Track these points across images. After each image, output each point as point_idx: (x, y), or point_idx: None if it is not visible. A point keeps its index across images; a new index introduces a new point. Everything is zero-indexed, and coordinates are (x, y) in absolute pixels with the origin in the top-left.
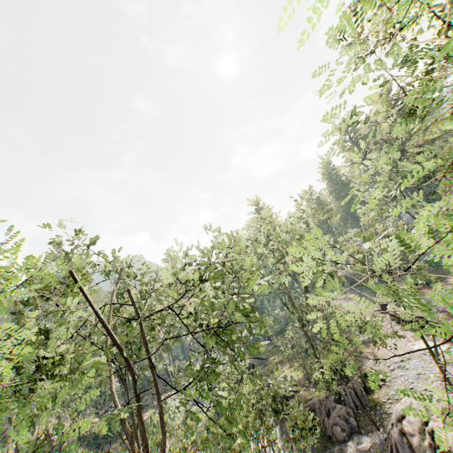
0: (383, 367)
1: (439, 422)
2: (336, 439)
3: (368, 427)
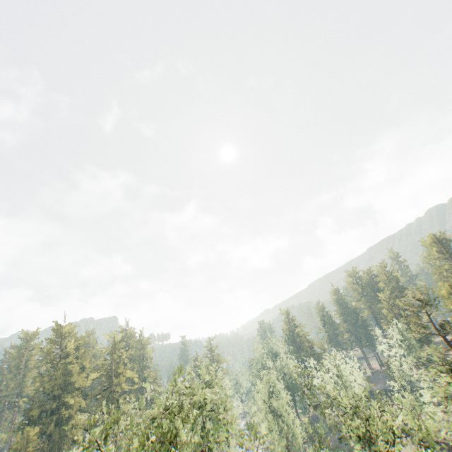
0: None
1: None
2: None
3: None
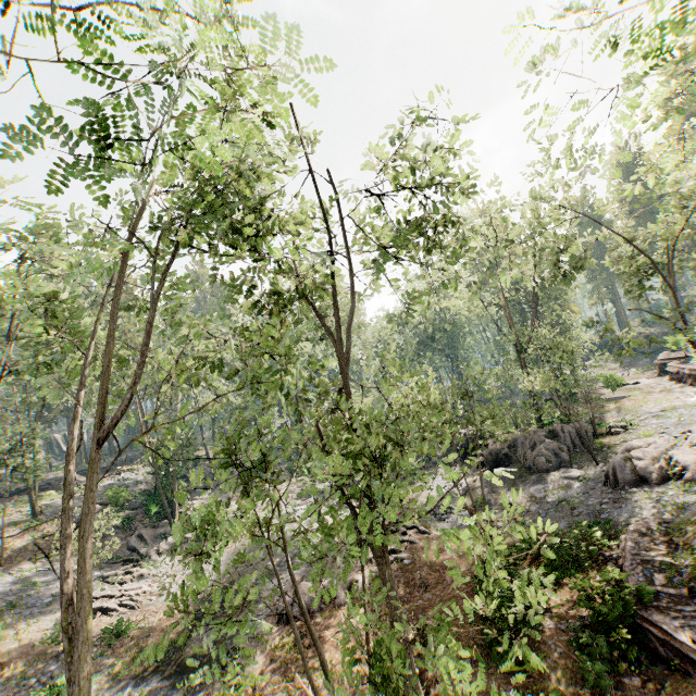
0: (630, 417)
1: (684, 451)
2: (537, 469)
3: (584, 463)
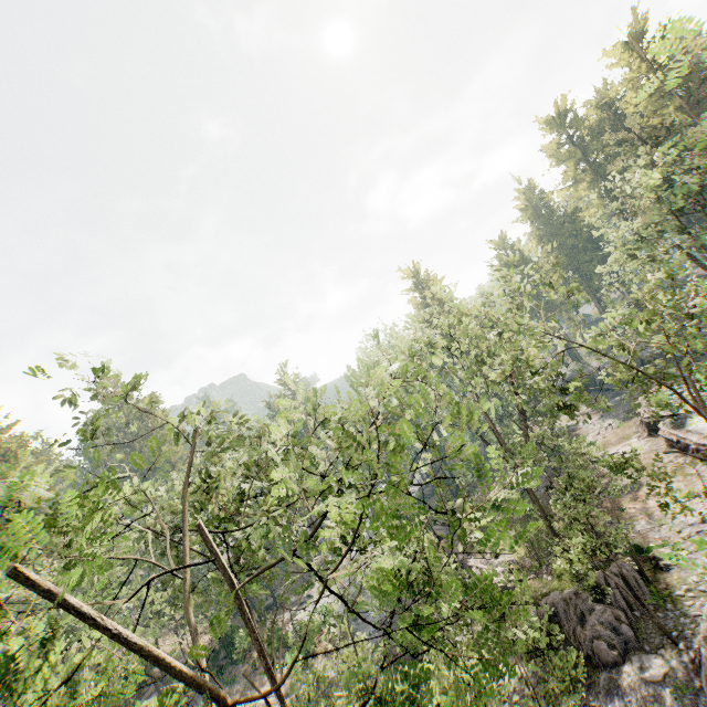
0: (667, 533)
1: None
2: (600, 661)
3: (655, 639)
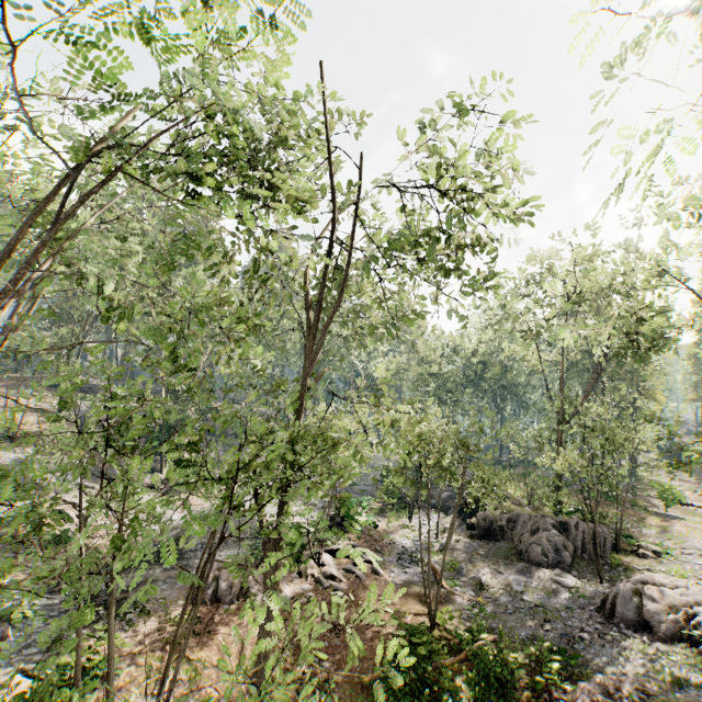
0: (670, 544)
1: None
2: (528, 558)
3: (586, 574)
